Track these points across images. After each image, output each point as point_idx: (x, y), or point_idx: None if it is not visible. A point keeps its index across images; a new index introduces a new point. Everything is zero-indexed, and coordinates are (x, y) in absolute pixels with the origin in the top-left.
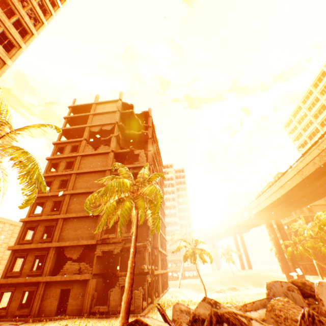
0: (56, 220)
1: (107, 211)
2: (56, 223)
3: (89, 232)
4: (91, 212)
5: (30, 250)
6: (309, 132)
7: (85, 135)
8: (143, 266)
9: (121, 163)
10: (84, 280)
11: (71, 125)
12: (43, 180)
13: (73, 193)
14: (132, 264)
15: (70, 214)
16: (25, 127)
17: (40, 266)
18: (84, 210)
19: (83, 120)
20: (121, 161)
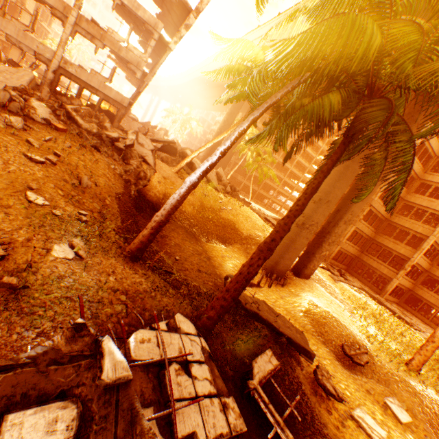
0: None
1: None
2: None
3: None
4: None
5: None
6: None
7: None
8: None
9: None
10: None
11: None
12: None
13: None
14: None
15: None
16: None
17: None
18: None
19: None
20: None
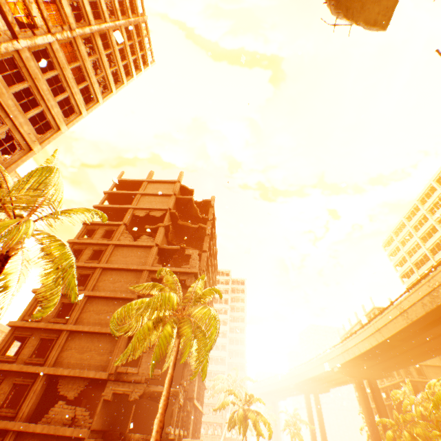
0: (58, 331)
1: (139, 334)
2: (57, 337)
3: (101, 358)
4: (117, 332)
5: (9, 373)
6: (417, 258)
7: (126, 218)
8: (168, 429)
9: (165, 263)
10: (75, 439)
11: (110, 202)
12: (76, 284)
13: (92, 296)
14: (160, 425)
15: (80, 325)
16: (67, 210)
17: (13, 402)
18: (102, 322)
19: (127, 199)
20: (166, 260)
